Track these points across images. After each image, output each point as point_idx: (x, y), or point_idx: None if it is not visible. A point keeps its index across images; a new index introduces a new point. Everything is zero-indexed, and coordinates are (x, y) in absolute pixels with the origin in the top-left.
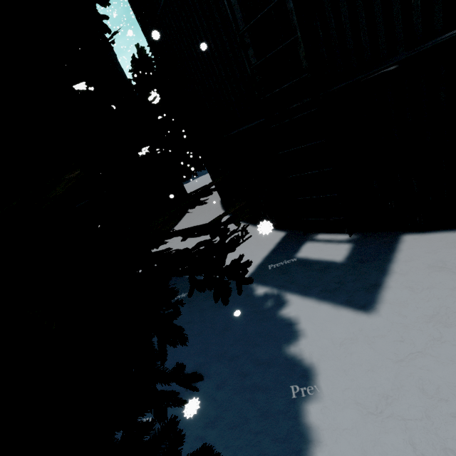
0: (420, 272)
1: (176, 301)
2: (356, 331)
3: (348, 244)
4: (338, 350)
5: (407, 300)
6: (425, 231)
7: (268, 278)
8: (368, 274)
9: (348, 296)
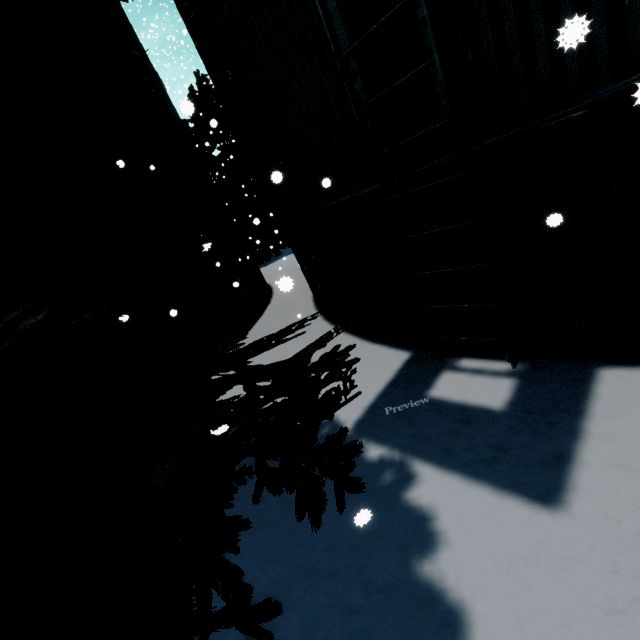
0: (635, 439)
1: (242, 469)
2: (534, 544)
3: (510, 378)
4: (506, 579)
5: (619, 490)
6: (636, 364)
7: (386, 431)
8: (546, 436)
9: (516, 473)
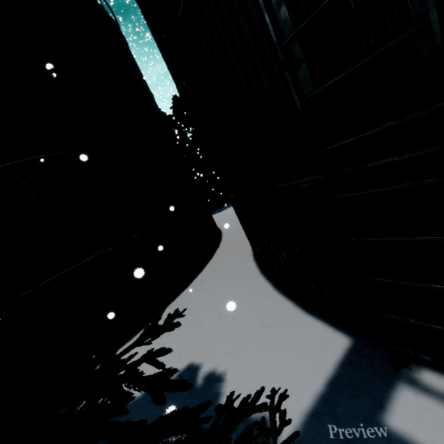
0: None
1: None
2: None
3: None
4: None
5: None
6: None
7: None
8: None
9: None
